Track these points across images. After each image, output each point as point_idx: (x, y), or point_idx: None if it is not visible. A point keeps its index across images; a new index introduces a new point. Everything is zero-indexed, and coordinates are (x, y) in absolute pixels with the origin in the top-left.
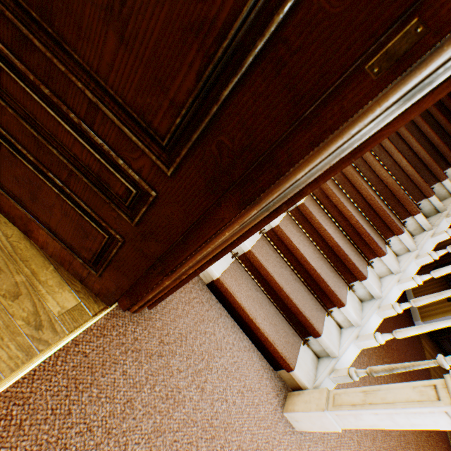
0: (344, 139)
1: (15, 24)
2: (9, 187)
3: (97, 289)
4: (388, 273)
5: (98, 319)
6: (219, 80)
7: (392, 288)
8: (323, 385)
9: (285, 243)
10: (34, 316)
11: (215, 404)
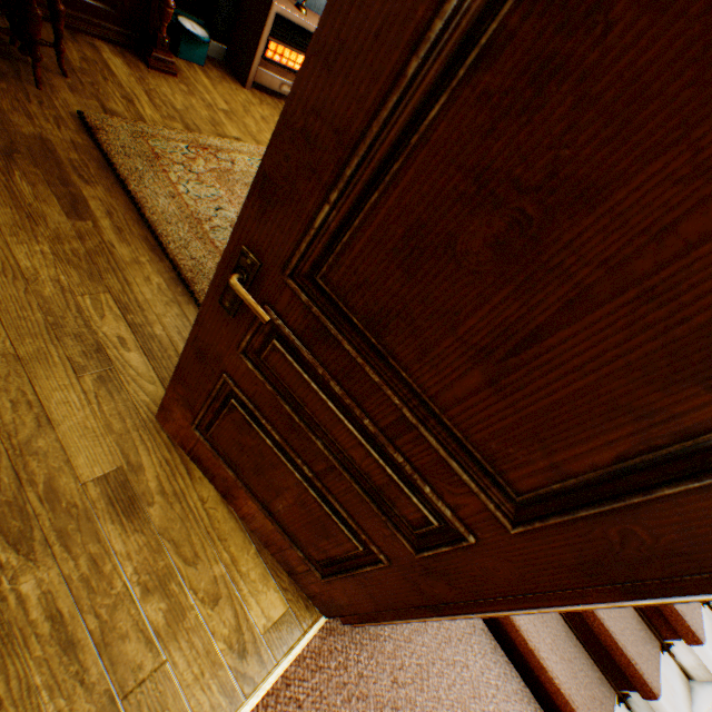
0: None
1: (322, 321)
2: (224, 447)
3: (312, 590)
4: None
5: (311, 638)
6: (654, 466)
7: None
8: None
9: None
10: (236, 634)
11: None
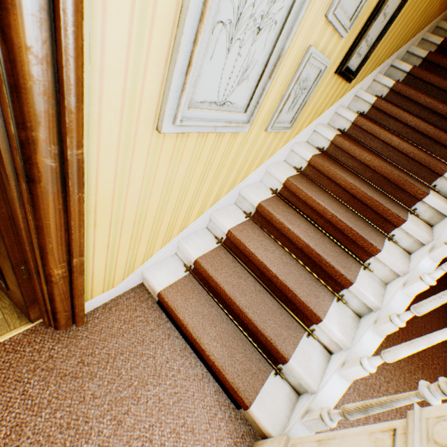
0: (1, 72)
1: None
2: None
3: (18, 304)
4: (394, 275)
5: (15, 334)
6: None
7: (395, 294)
8: (293, 432)
9: (240, 249)
10: None
11: (133, 443)
